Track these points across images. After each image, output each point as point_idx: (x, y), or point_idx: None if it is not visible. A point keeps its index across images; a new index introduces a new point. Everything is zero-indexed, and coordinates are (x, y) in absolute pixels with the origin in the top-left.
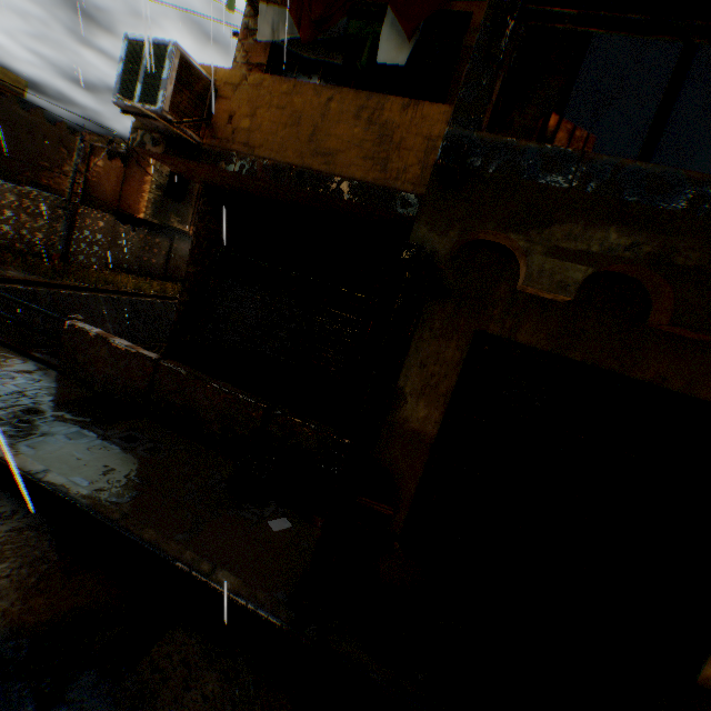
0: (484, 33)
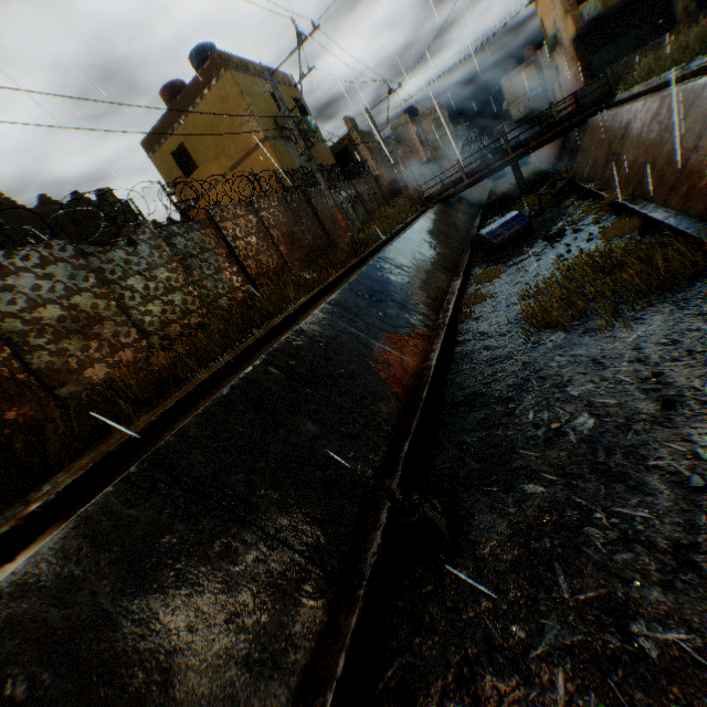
0: None
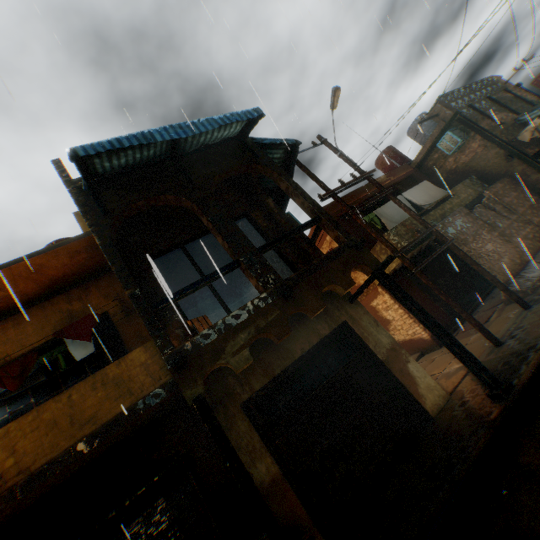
0: (148, 325)
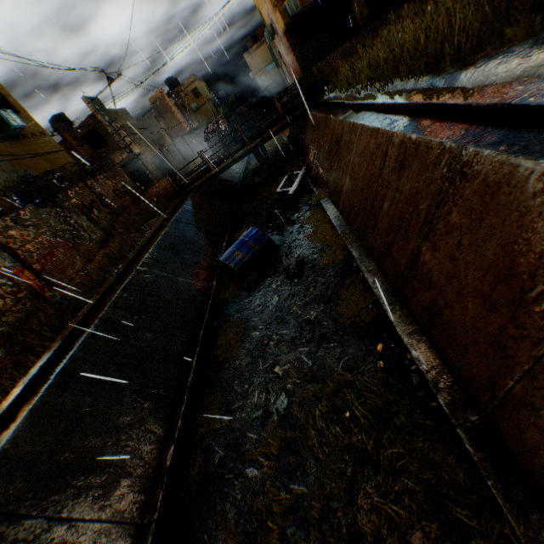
0: None
